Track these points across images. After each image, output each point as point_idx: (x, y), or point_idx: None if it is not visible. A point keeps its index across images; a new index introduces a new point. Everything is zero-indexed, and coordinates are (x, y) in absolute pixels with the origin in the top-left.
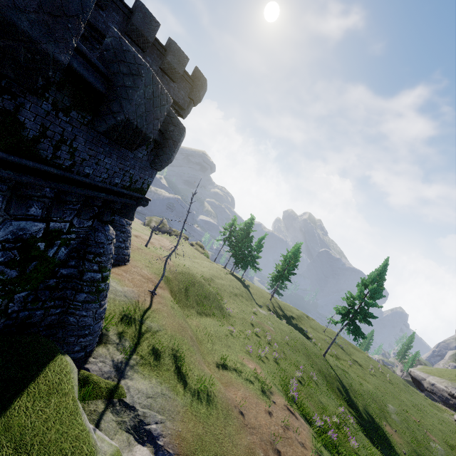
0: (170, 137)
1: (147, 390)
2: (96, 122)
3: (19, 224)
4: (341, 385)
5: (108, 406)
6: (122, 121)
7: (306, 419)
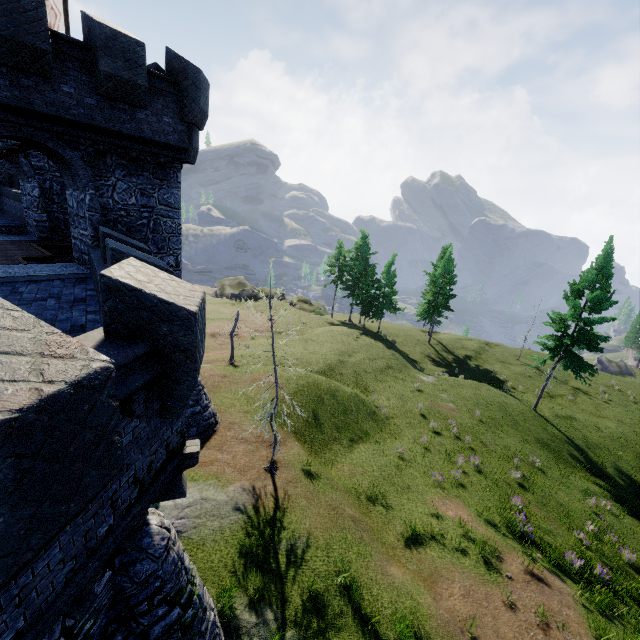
0: (172, 348)
1: None
2: None
3: None
4: (573, 447)
5: None
6: None
7: (557, 566)
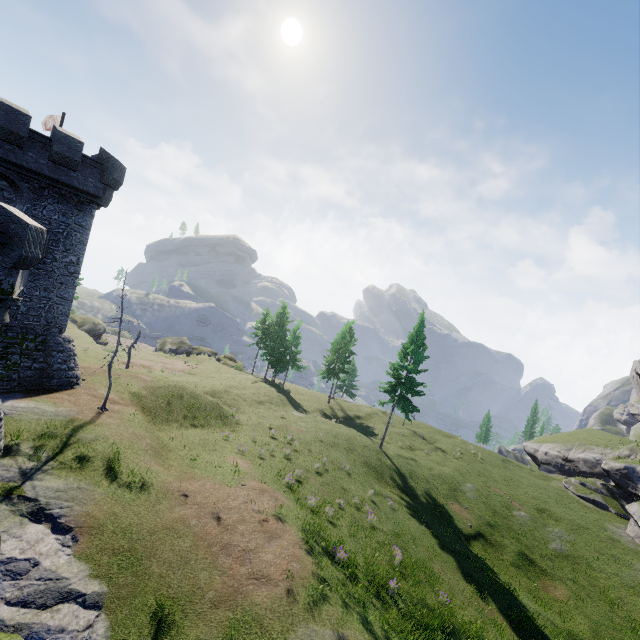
0: (15, 235)
1: (59, 487)
2: None
3: None
4: (397, 474)
5: (4, 501)
6: None
7: (296, 499)
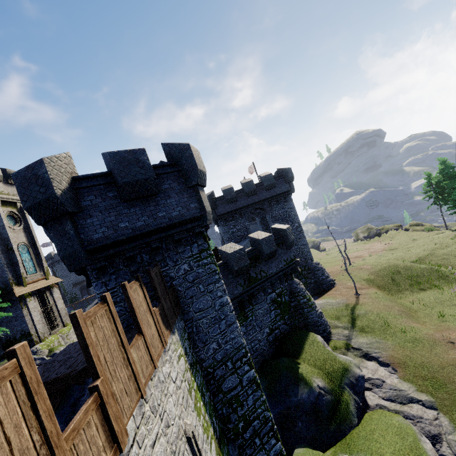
0: (284, 236)
1: (366, 342)
2: (262, 260)
3: (269, 296)
4: None
5: (347, 350)
6: (266, 256)
7: None
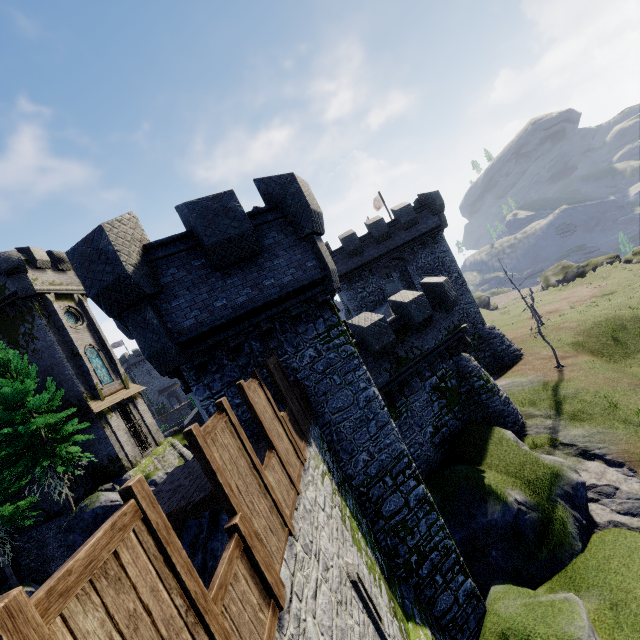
0: (440, 294)
1: (583, 434)
2: (412, 332)
3: (428, 382)
4: None
5: (553, 448)
6: (417, 325)
7: None
